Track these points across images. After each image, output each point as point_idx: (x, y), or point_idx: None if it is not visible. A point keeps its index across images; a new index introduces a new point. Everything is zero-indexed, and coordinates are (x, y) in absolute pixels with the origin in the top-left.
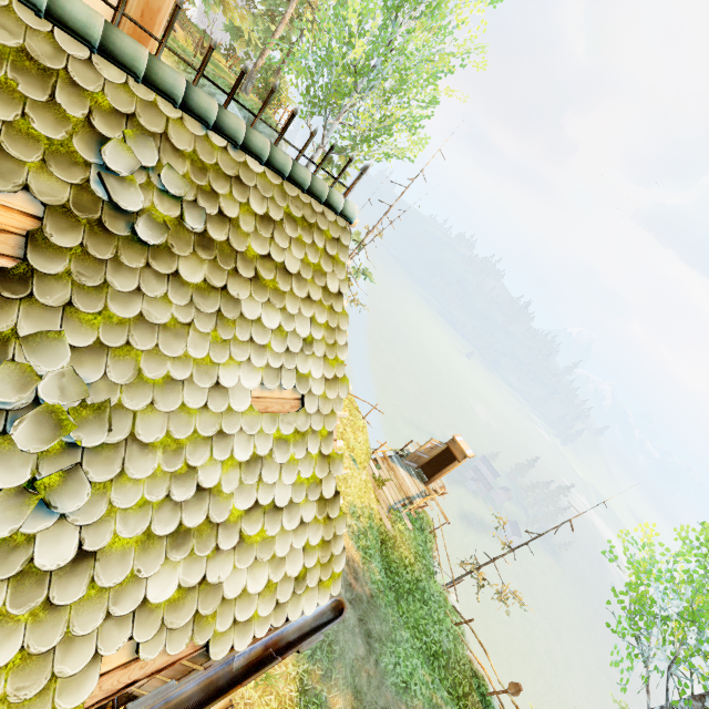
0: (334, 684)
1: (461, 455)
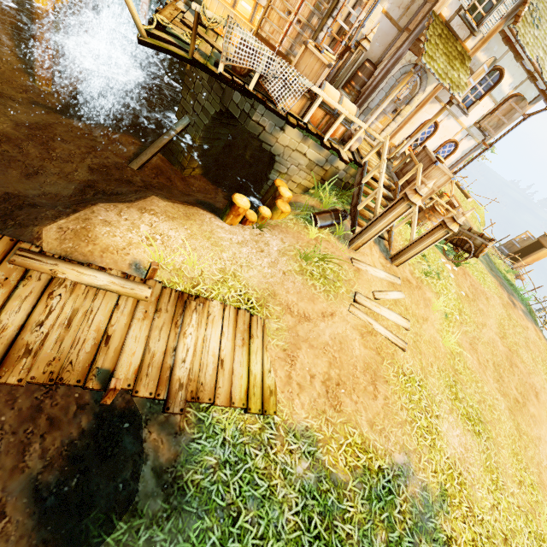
0: None
1: None
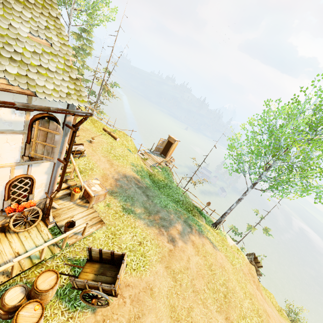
0: (136, 206)
1: (173, 141)
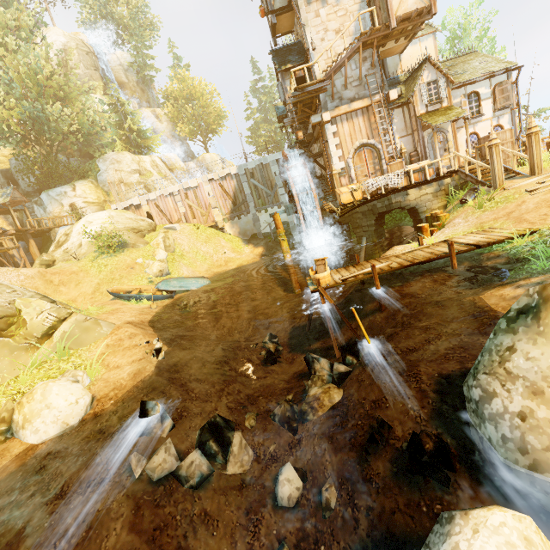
0: None
1: None
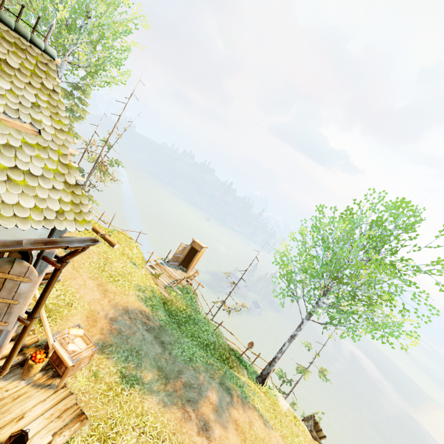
0: (144, 368)
1: (199, 248)
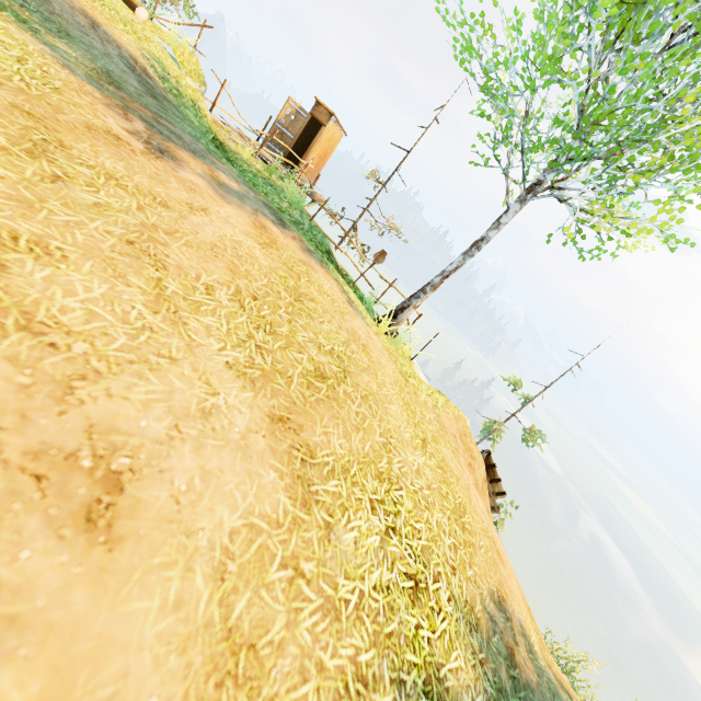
0: (62, 42)
1: (326, 118)
